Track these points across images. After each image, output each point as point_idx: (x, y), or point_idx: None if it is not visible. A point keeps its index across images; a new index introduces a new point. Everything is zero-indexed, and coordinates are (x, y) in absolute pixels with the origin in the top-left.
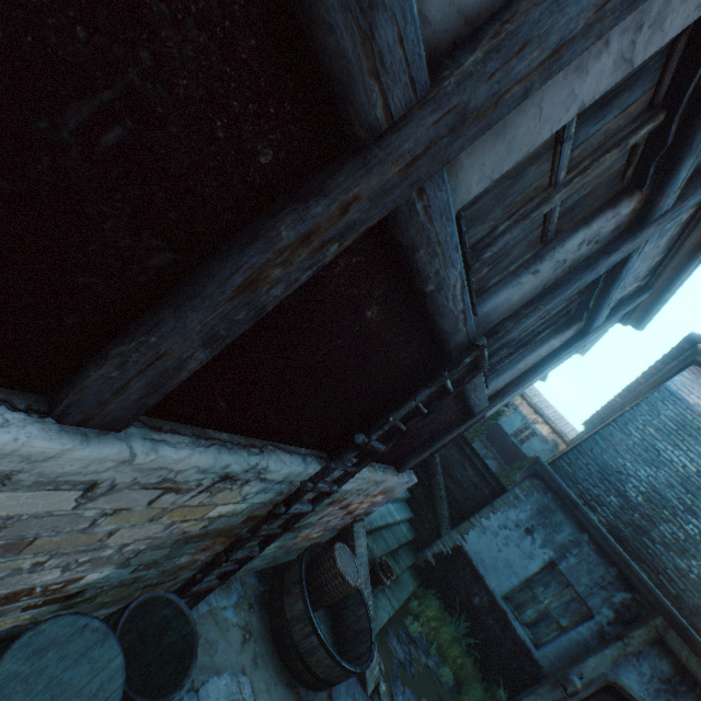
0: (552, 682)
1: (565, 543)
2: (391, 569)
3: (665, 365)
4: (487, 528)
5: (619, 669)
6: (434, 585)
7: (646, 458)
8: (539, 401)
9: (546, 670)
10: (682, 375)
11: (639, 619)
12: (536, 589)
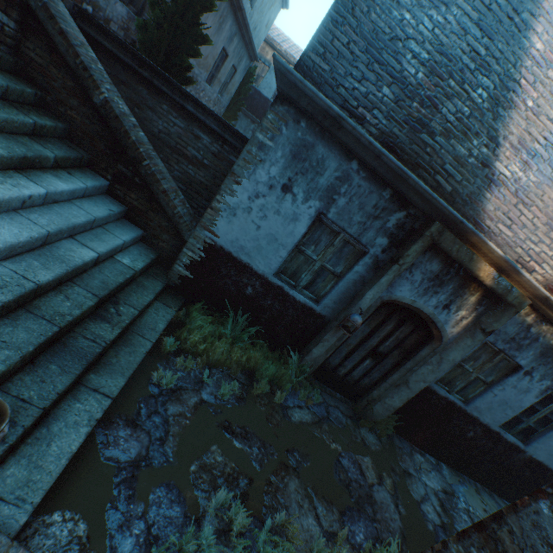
0: (336, 327)
1: (332, 185)
2: None
3: None
4: (237, 207)
5: (394, 288)
6: (200, 297)
7: None
8: (289, 48)
9: (329, 318)
10: None
11: (412, 234)
12: (308, 251)
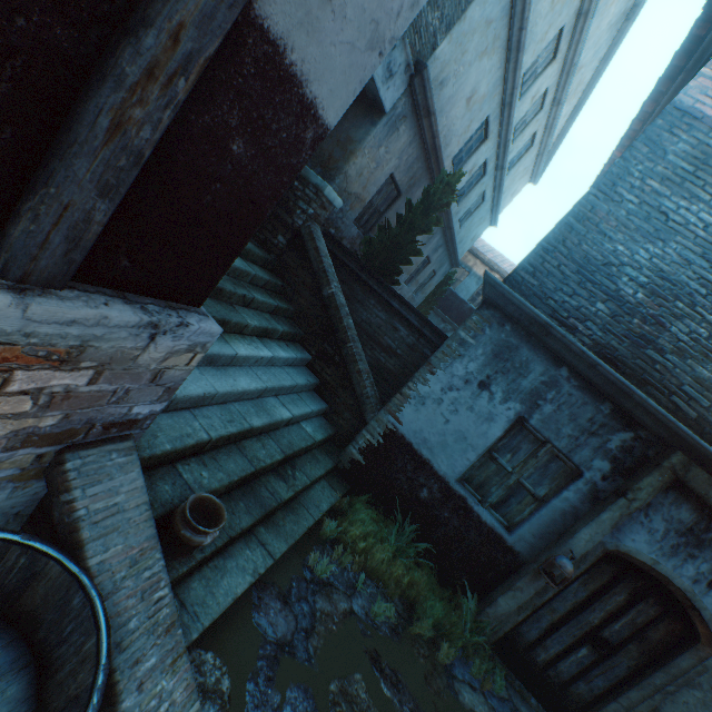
0: (534, 571)
1: (536, 388)
2: (220, 510)
3: (660, 98)
4: (427, 396)
5: (622, 533)
6: (367, 488)
7: (648, 231)
8: (494, 257)
9: (524, 556)
10: (703, 75)
11: (645, 463)
12: (502, 460)
